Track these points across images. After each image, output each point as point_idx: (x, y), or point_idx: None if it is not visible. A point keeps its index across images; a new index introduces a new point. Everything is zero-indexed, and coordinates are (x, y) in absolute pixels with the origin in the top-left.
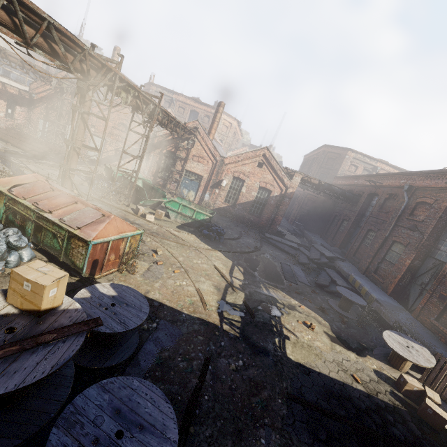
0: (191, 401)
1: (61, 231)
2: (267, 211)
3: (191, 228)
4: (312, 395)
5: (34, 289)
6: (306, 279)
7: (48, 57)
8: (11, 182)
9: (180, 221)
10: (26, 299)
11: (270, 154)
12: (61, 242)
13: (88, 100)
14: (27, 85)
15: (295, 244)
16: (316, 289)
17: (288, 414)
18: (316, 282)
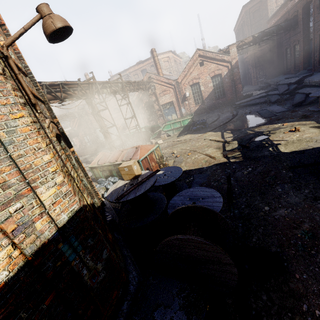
0: (228, 193)
1: None
2: (227, 89)
3: (185, 132)
4: (310, 160)
5: (129, 169)
6: (283, 108)
7: (70, 99)
8: (96, 161)
9: (177, 133)
10: (129, 174)
11: (203, 51)
12: None
13: (95, 106)
14: (69, 126)
15: (263, 94)
16: (295, 109)
17: (294, 174)
18: (292, 105)
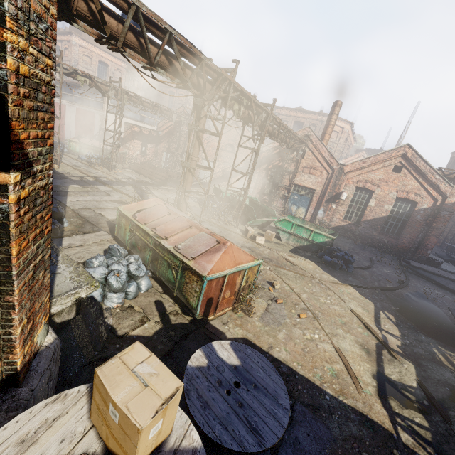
0: None
1: (175, 261)
2: (410, 231)
3: (307, 252)
4: None
5: (123, 425)
6: None
7: (169, 76)
8: (136, 207)
9: (293, 244)
10: (113, 434)
11: (414, 152)
12: (175, 274)
13: (203, 117)
14: (156, 126)
15: None
16: None
17: None
18: None
